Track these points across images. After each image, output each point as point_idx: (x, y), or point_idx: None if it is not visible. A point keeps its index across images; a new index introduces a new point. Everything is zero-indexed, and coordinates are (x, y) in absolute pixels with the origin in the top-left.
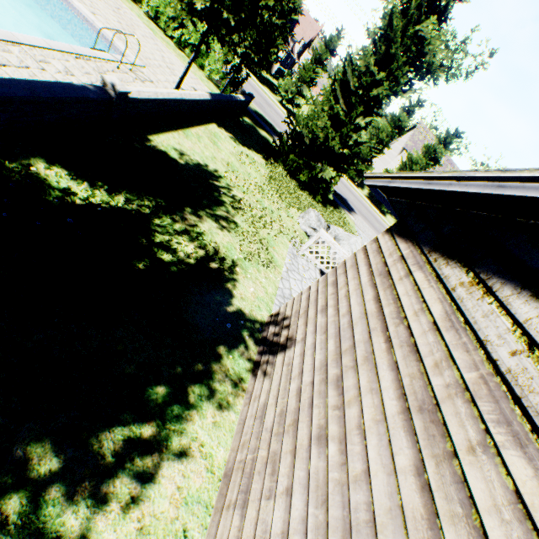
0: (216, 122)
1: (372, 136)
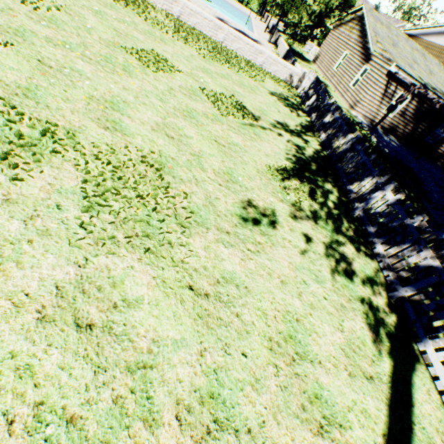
0: None
1: None
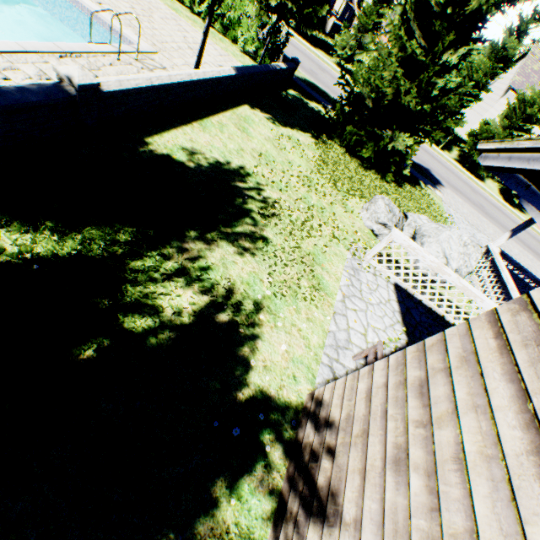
0: (249, 102)
1: (462, 79)
